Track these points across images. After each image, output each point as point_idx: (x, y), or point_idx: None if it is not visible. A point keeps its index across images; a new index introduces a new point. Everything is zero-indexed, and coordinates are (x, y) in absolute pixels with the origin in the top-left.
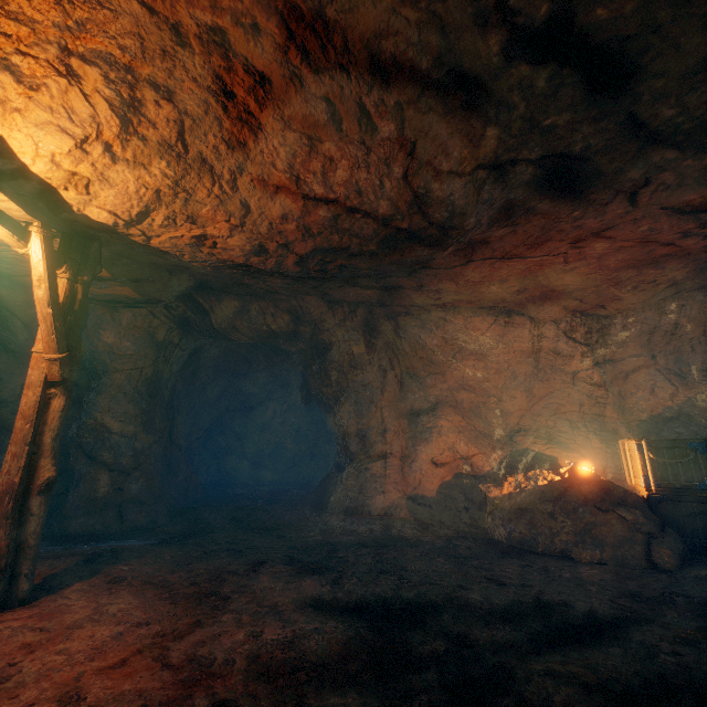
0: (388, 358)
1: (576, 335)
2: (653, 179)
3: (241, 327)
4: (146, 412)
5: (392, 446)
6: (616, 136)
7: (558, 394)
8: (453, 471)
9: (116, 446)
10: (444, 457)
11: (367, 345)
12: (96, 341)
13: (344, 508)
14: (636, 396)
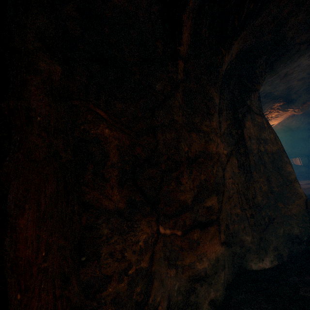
0: None
1: None
2: None
3: None
4: None
5: None
6: None
7: None
8: None
9: None
10: None
11: None
12: None
13: None
14: None
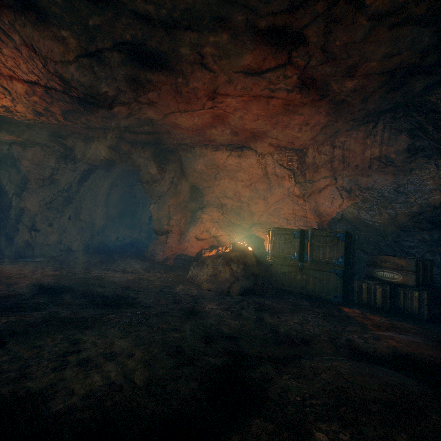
0: (177, 177)
1: (283, 163)
2: (203, 53)
3: (91, 158)
4: (50, 202)
5: (172, 227)
6: (143, 27)
7: (282, 202)
8: (210, 243)
9: (32, 218)
10: (203, 236)
11: (157, 168)
12: (20, 165)
13: (144, 257)
14: (325, 205)
